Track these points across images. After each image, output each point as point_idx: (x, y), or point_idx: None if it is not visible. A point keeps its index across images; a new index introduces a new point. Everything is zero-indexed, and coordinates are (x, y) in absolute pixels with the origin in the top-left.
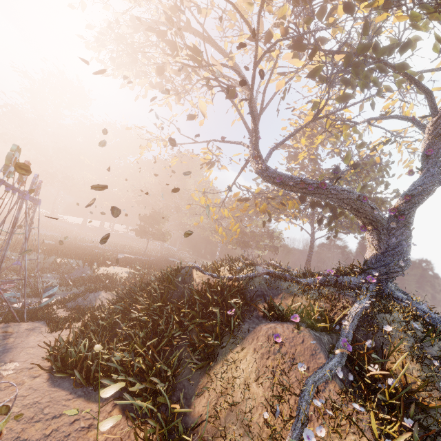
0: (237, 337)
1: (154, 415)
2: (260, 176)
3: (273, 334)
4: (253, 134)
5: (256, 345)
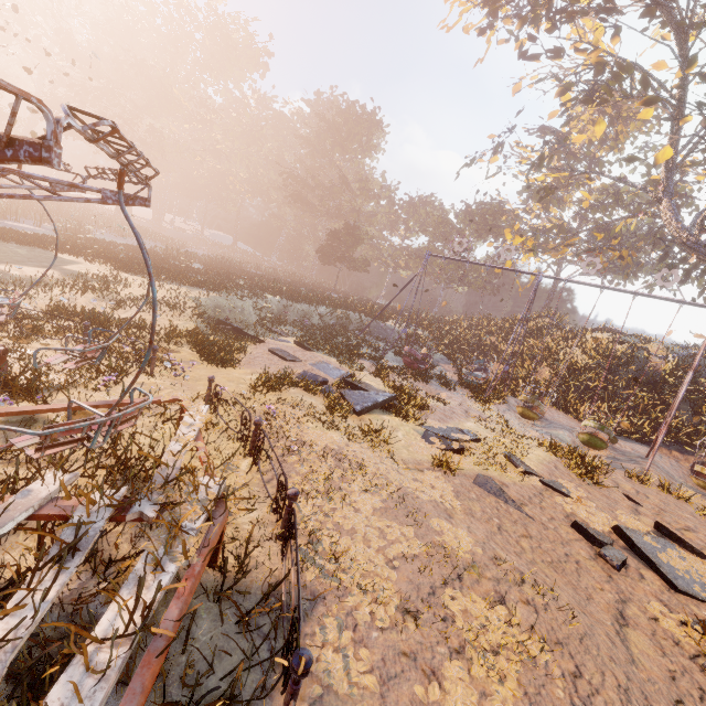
0: None
1: None
2: (684, 248)
3: None
4: None
5: None
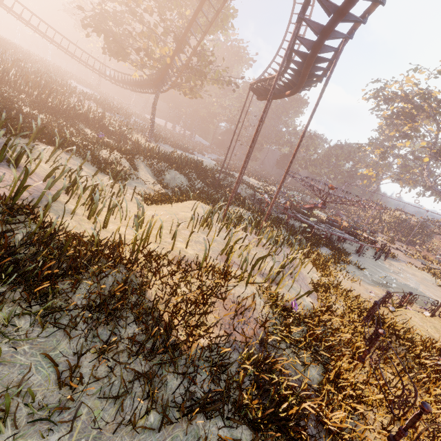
0: (431, 237)
1: (429, 248)
2: (429, 187)
3: (440, 237)
4: (439, 176)
5: (437, 239)
